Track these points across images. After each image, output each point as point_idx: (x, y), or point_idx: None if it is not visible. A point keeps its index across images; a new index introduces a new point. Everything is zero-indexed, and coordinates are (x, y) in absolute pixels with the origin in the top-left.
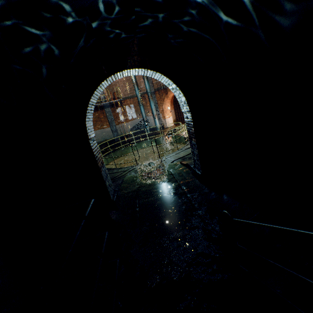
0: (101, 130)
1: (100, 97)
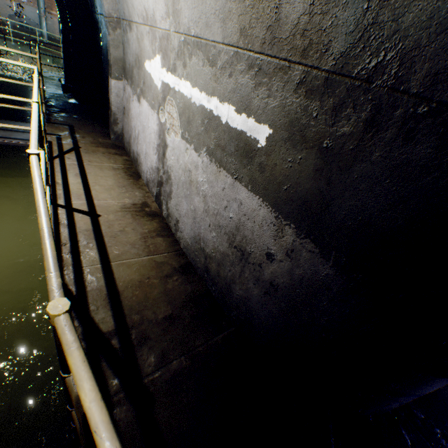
0: None
1: None
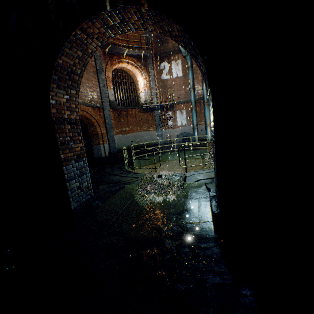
0: (147, 133)
1: (152, 99)
